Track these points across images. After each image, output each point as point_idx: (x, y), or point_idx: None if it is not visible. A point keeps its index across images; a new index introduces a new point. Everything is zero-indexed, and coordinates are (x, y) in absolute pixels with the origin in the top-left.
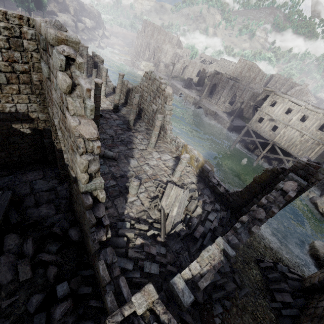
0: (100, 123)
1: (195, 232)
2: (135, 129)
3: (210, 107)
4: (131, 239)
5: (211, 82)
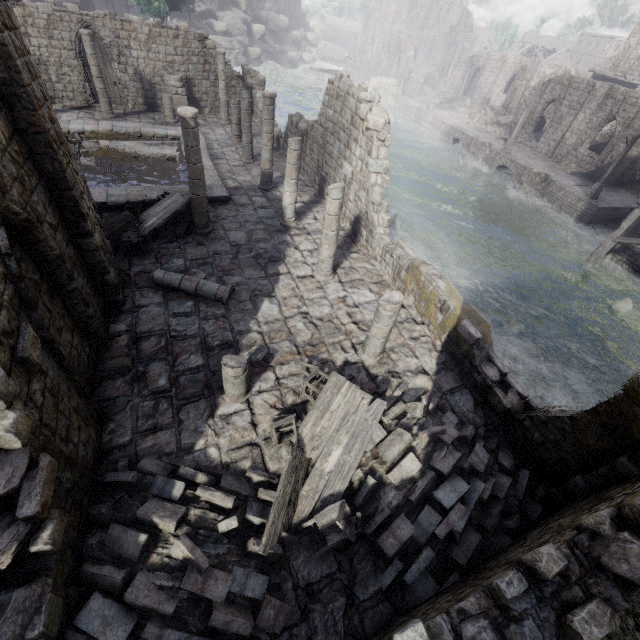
0: (220, 217)
1: (383, 533)
2: (301, 228)
3: (531, 163)
4: (165, 537)
5: (541, 97)
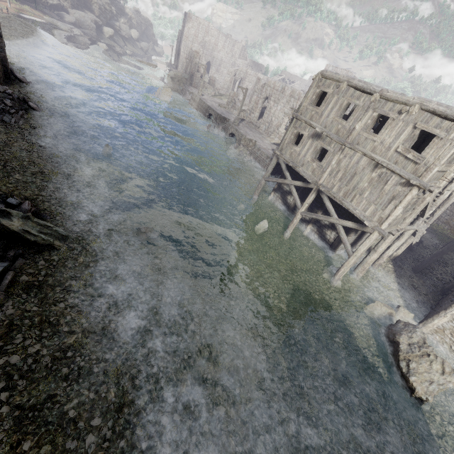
0: None
1: None
2: None
3: (249, 133)
4: None
5: (261, 94)
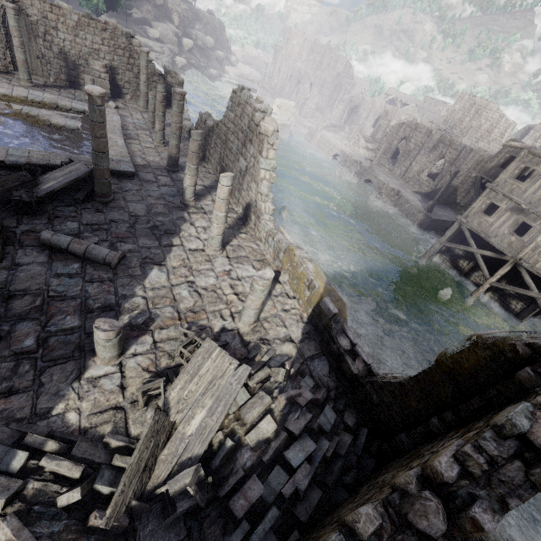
0: (123, 189)
1: (235, 495)
2: (199, 207)
3: (388, 180)
4: None
5: (397, 134)
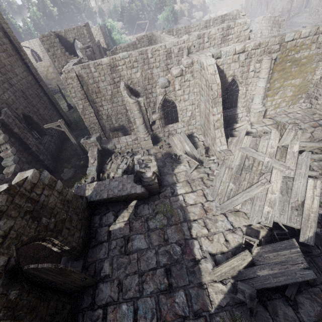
0: None
1: None
2: None
3: None
4: None
5: None
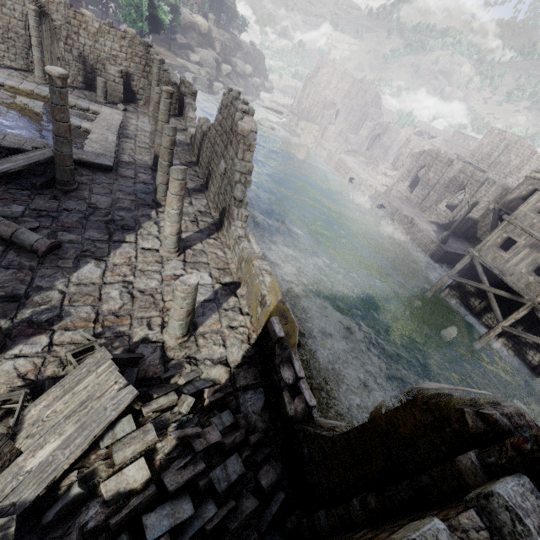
0: (93, 181)
1: None
2: None
3: (403, 207)
4: None
5: (417, 162)
